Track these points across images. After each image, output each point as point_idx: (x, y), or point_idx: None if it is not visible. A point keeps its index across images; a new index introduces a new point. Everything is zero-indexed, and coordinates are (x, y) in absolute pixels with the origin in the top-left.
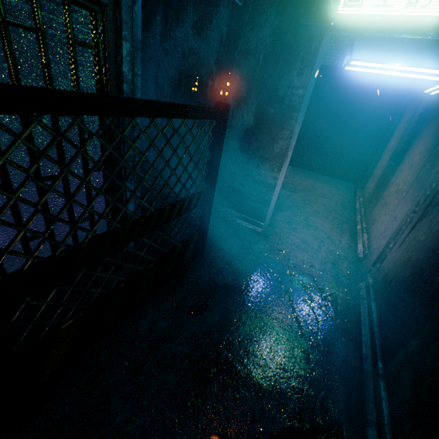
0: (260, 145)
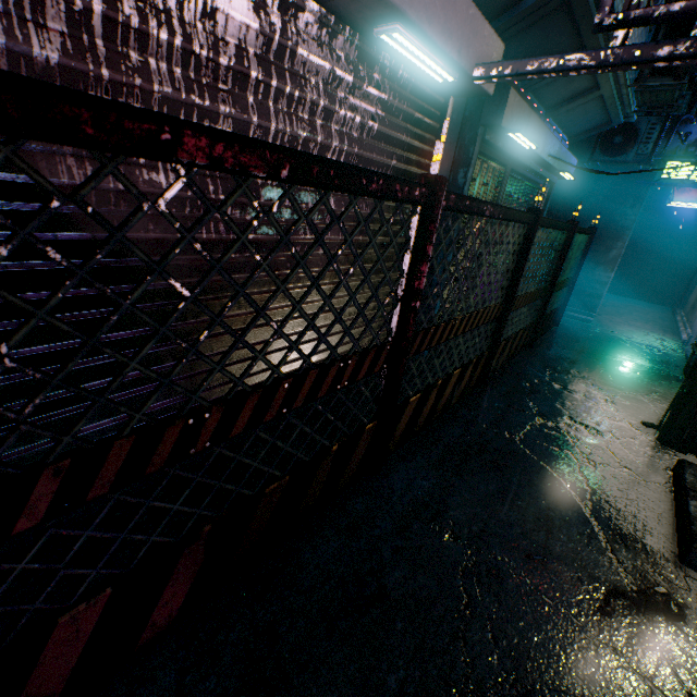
0: (595, 253)
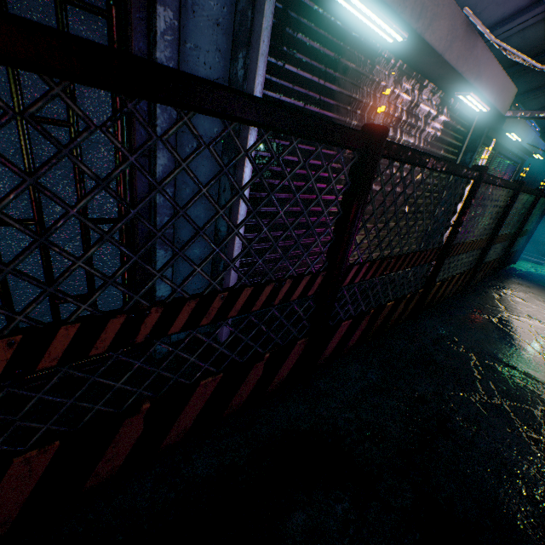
0: None
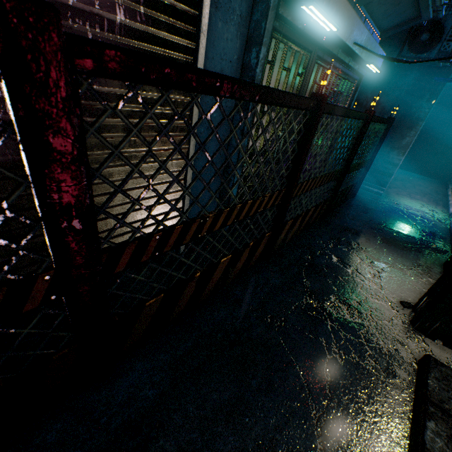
0: (392, 140)
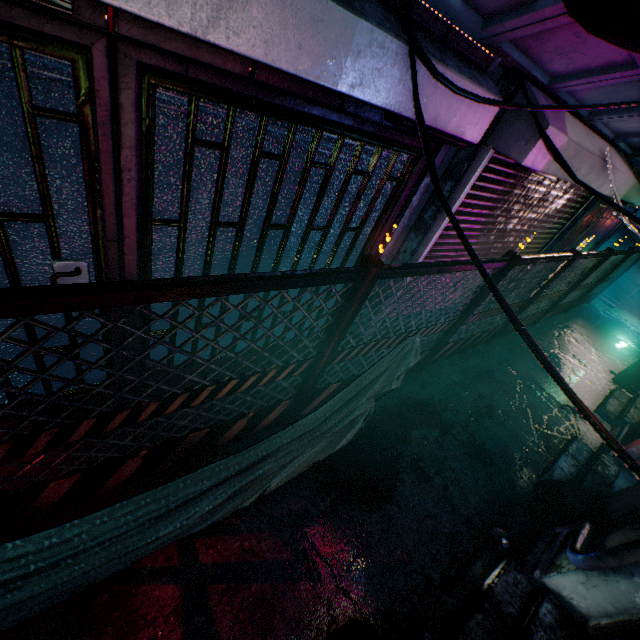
0: None
